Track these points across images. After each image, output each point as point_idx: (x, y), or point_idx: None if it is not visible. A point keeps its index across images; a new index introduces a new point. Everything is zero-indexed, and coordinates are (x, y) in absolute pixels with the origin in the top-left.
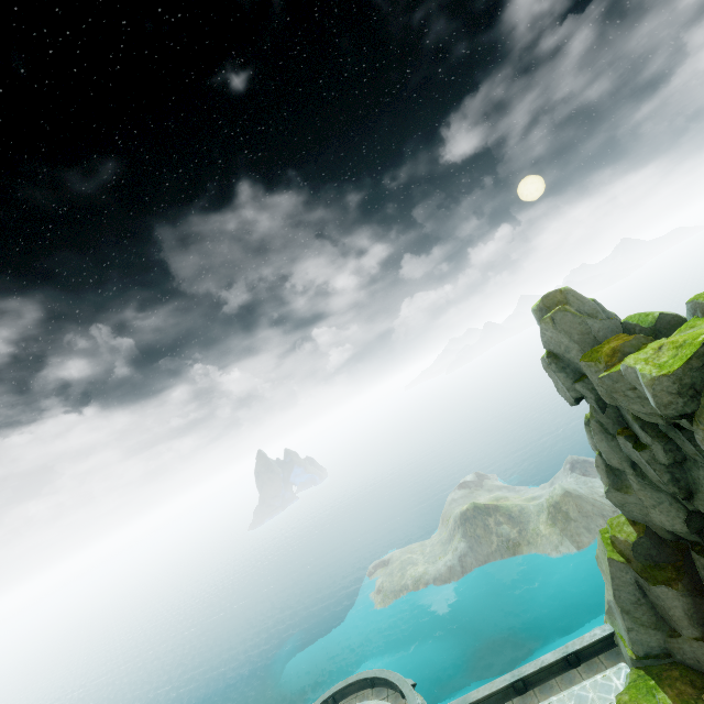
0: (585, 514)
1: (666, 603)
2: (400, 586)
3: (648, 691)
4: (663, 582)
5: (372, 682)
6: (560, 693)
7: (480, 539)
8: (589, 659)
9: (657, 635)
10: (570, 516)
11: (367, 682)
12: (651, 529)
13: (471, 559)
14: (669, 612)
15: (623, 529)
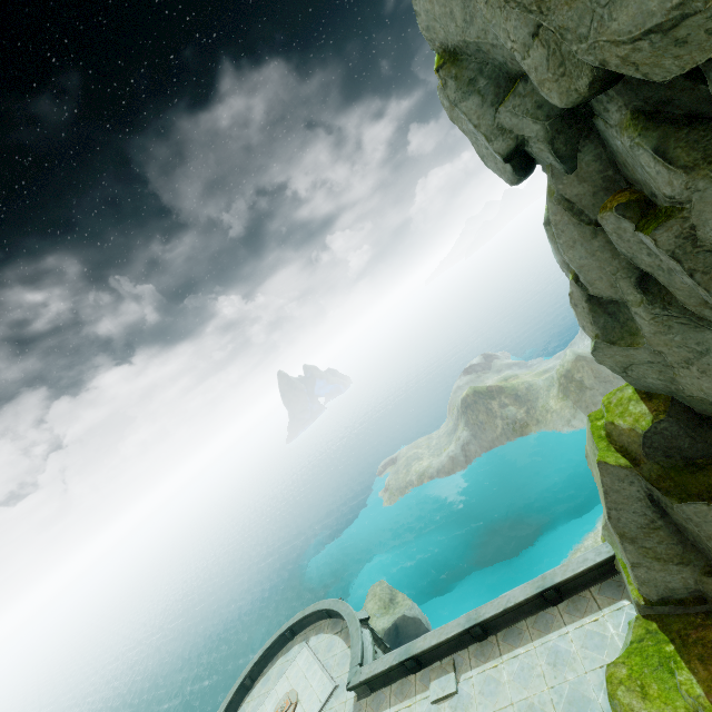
0: (604, 379)
1: (703, 529)
2: (405, 483)
3: (662, 663)
4: (700, 495)
5: (328, 613)
6: (530, 644)
7: (483, 425)
8: (575, 593)
9: (683, 572)
10: (585, 385)
11: (325, 613)
12: (682, 403)
13: (475, 447)
14: (708, 542)
15: (627, 410)
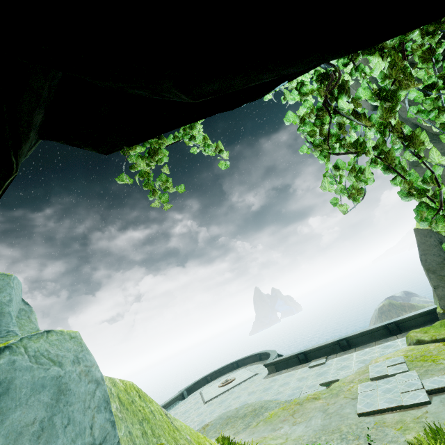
0: None
1: None
2: None
3: (441, 325)
4: None
5: (260, 357)
6: (374, 346)
7: None
8: (410, 330)
9: None
10: None
11: (258, 357)
12: None
13: None
14: None
15: None
